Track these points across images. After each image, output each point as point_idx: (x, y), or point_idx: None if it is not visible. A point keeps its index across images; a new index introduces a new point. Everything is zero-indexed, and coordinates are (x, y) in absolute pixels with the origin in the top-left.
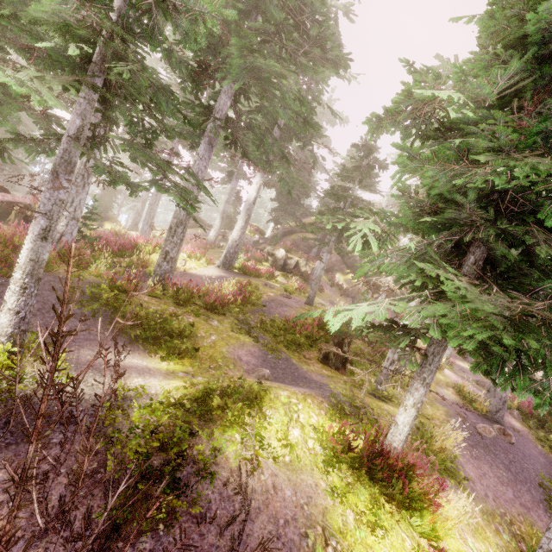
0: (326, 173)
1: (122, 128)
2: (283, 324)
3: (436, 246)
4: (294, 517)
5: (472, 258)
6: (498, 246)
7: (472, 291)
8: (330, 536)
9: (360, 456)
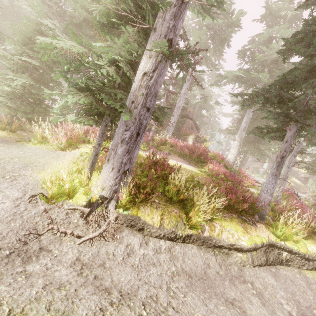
0: None
1: None
2: None
3: None
4: None
5: None
6: None
7: None
8: None
9: None
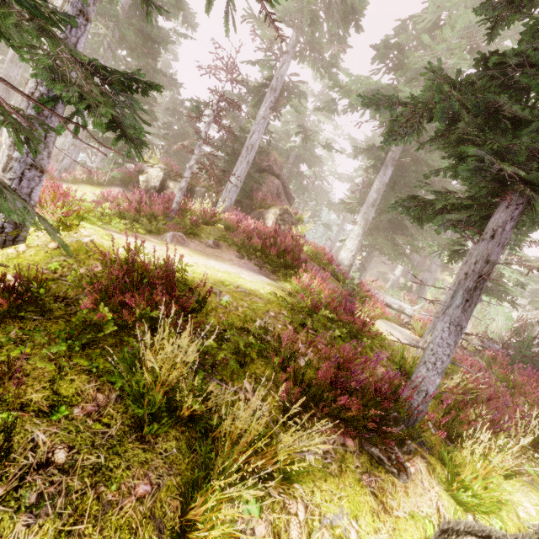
0: None
1: None
2: None
3: None
4: None
5: None
6: None
7: None
8: None
9: None
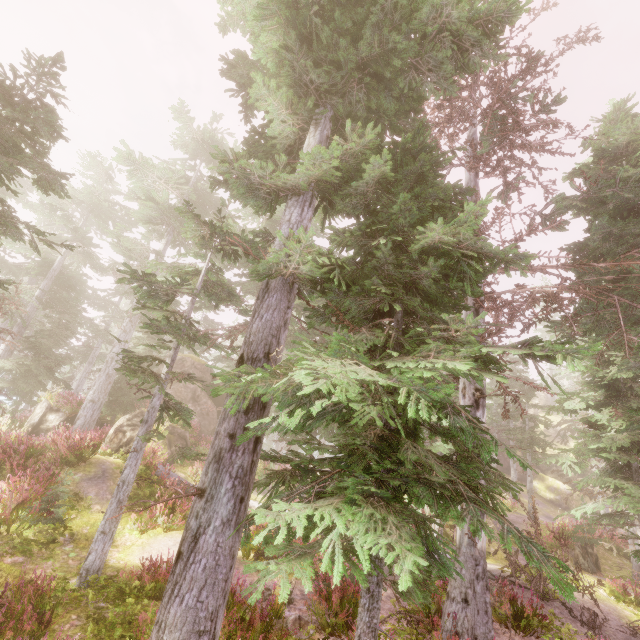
0: None
1: None
2: None
3: (610, 466)
4: (610, 612)
5: (633, 469)
6: (638, 463)
7: (635, 488)
8: (633, 623)
9: (634, 596)
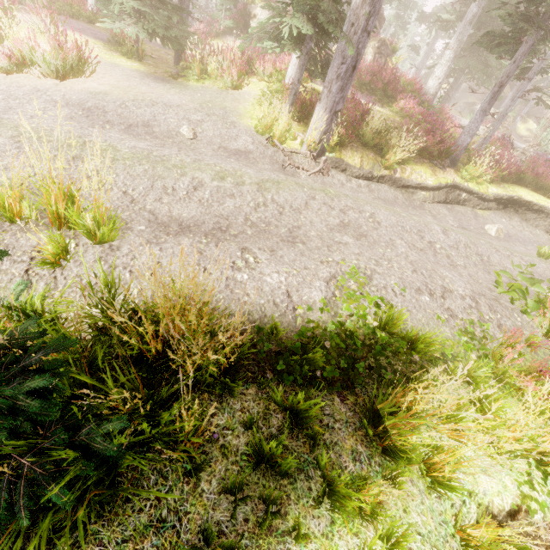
0: None
1: None
2: None
3: None
4: None
5: None
6: None
7: None
8: None
9: None
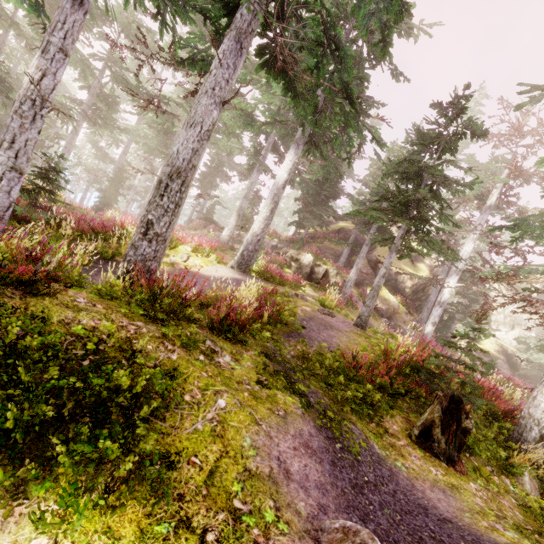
0: (352, 179)
1: (137, 119)
2: (337, 361)
3: None
4: None
5: None
6: None
7: None
8: None
9: None
